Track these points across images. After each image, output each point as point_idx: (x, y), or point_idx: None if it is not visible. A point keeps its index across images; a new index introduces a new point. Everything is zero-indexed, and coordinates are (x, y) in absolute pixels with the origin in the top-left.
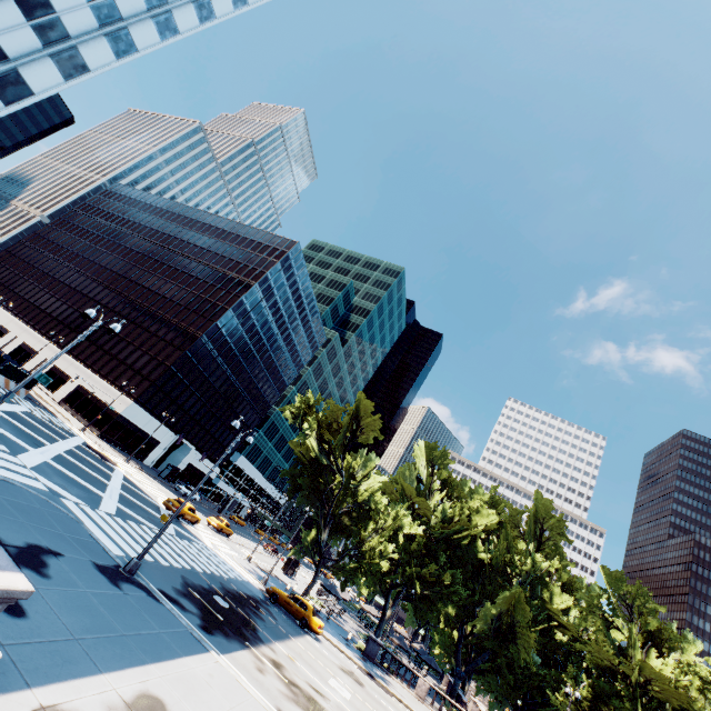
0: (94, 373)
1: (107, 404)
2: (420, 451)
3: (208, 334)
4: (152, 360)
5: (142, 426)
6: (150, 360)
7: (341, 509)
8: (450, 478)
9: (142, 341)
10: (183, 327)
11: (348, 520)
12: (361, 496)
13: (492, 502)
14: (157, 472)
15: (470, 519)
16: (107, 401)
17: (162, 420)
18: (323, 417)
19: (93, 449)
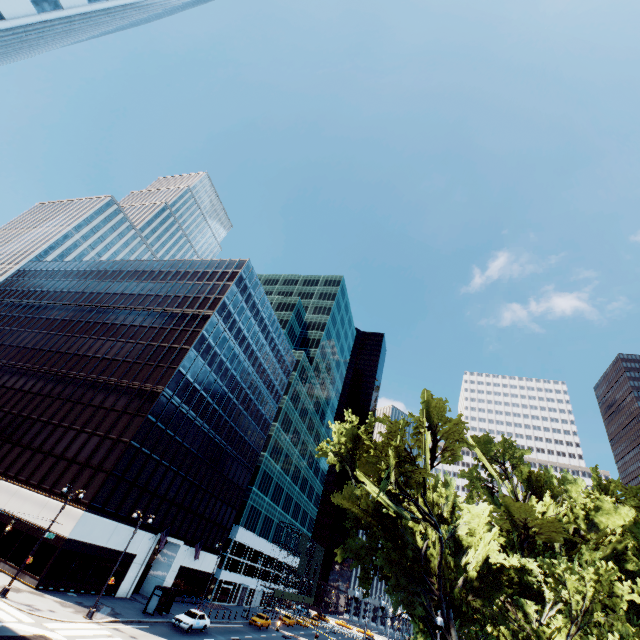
0: (21, 486)
1: (44, 529)
2: (478, 450)
3: (171, 386)
4: (103, 441)
5: (105, 541)
6: (100, 442)
7: (458, 584)
8: (533, 473)
9: (85, 420)
10: (137, 386)
11: (473, 599)
12: (470, 548)
13: (599, 488)
14: (139, 603)
15: (595, 522)
16: (43, 524)
17: (132, 521)
18: (399, 443)
19: (16, 639)
